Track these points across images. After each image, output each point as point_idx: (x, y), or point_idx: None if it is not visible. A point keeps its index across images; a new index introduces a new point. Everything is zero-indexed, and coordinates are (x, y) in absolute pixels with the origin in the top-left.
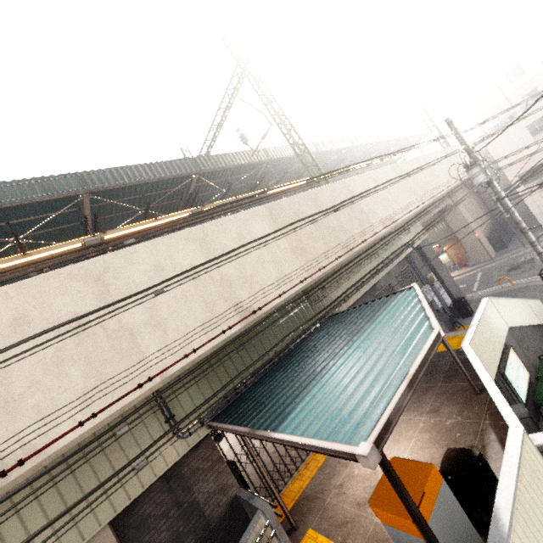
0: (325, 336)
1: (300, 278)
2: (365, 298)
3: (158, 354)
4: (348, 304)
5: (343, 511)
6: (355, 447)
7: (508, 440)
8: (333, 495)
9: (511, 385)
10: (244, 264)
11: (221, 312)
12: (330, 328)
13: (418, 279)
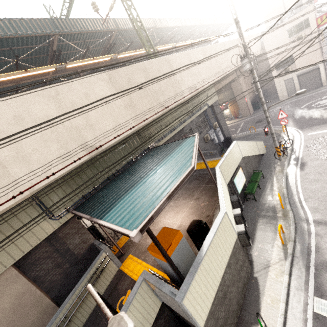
0: (145, 161)
1: (130, 126)
2: (175, 136)
3: (25, 177)
4: (164, 140)
5: (146, 246)
6: (131, 232)
7: (218, 216)
8: (143, 239)
9: (235, 186)
10: (89, 116)
11: (73, 149)
12: (149, 156)
13: (208, 126)
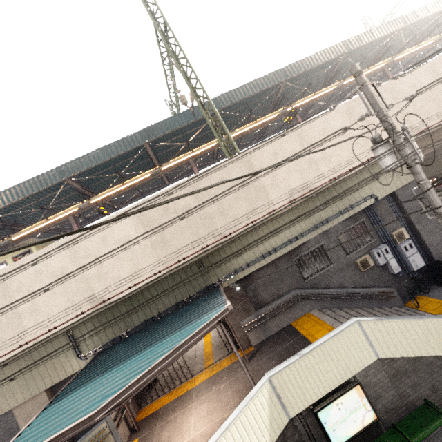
0: (175, 318)
1: (155, 271)
2: (279, 261)
3: (33, 328)
4: (247, 271)
5: None
6: None
7: None
8: (160, 425)
9: (321, 427)
10: (103, 263)
11: (78, 302)
12: (189, 308)
13: (377, 236)
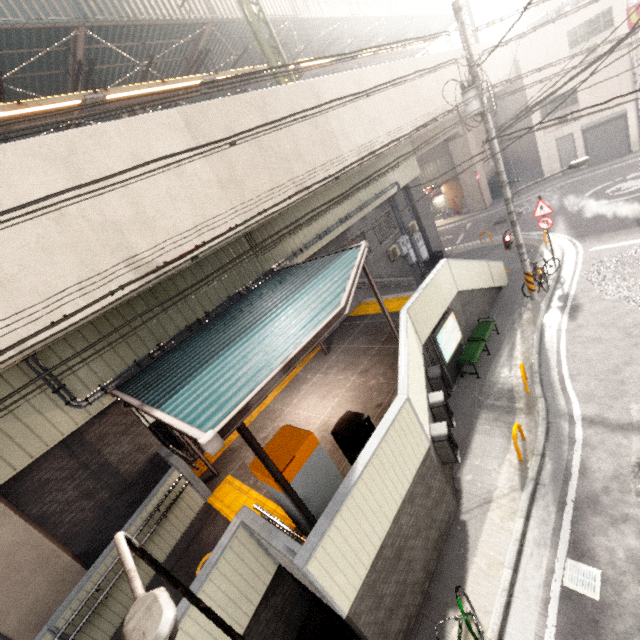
0: (260, 296)
1: (230, 225)
2: (329, 248)
3: (7, 322)
4: (305, 255)
5: None
6: (204, 434)
7: (391, 407)
8: None
9: (439, 348)
10: (143, 201)
11: (107, 268)
12: (270, 287)
13: (398, 228)
